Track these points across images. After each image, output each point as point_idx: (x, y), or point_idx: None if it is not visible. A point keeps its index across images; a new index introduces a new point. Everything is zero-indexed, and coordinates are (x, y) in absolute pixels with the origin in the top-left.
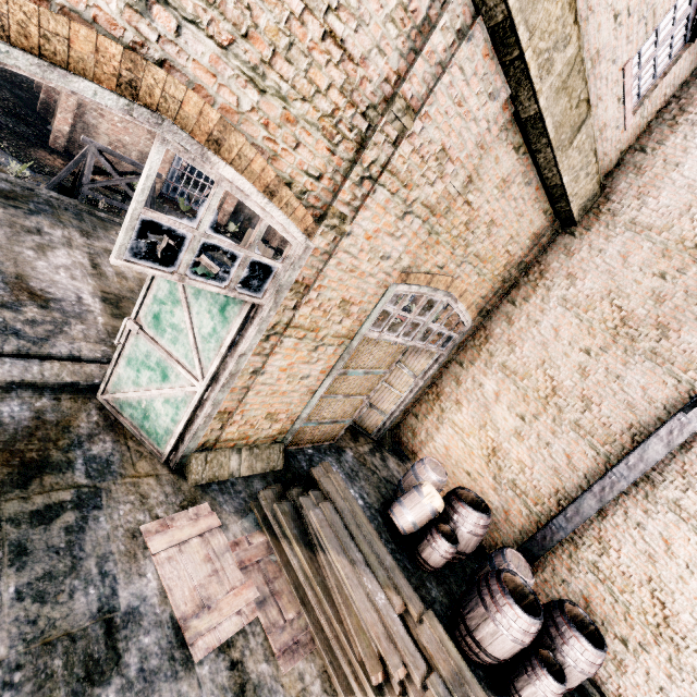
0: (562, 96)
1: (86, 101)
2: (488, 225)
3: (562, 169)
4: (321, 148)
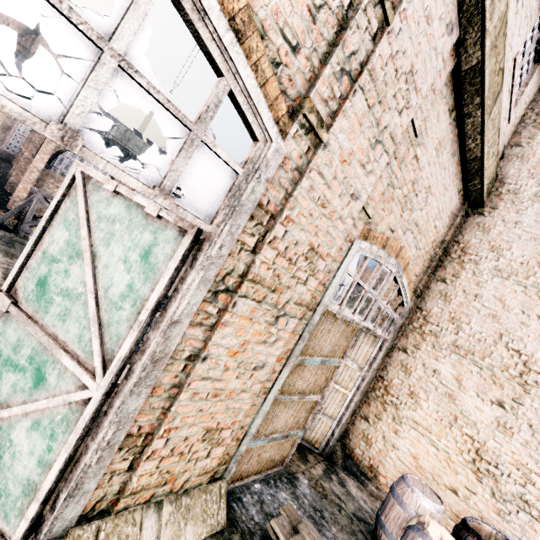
0: (493, 54)
1: (46, 177)
2: (426, 192)
3: (485, 137)
4: (301, 3)
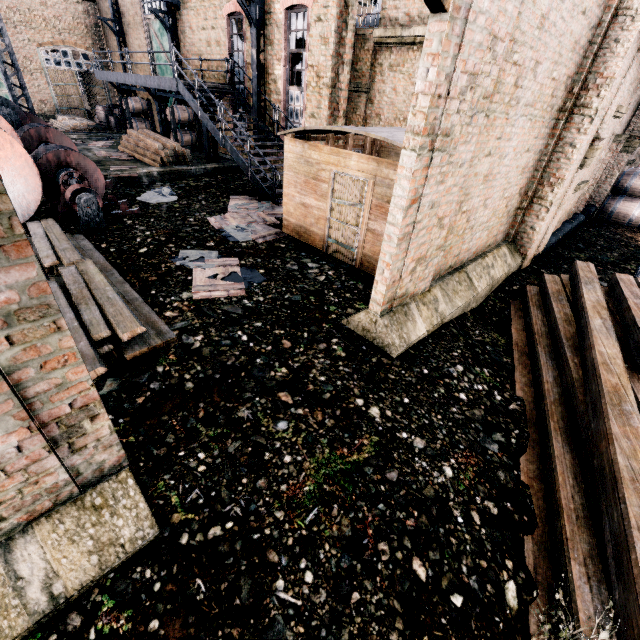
0: None
1: None
2: (55, 18)
3: None
4: None
